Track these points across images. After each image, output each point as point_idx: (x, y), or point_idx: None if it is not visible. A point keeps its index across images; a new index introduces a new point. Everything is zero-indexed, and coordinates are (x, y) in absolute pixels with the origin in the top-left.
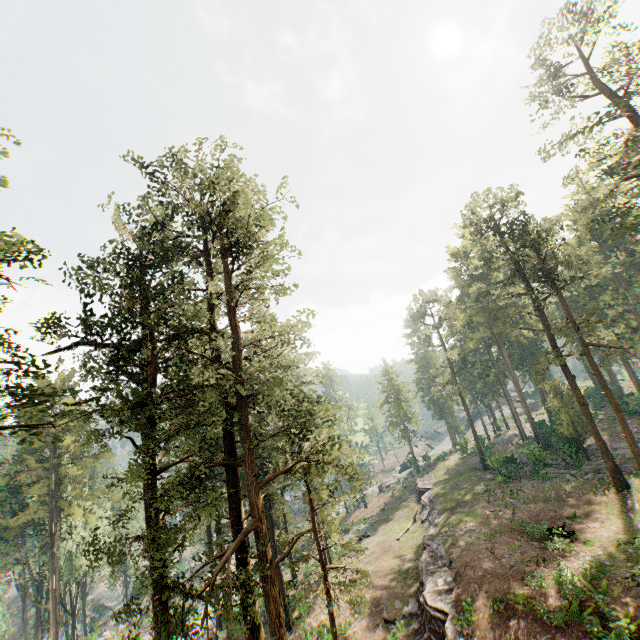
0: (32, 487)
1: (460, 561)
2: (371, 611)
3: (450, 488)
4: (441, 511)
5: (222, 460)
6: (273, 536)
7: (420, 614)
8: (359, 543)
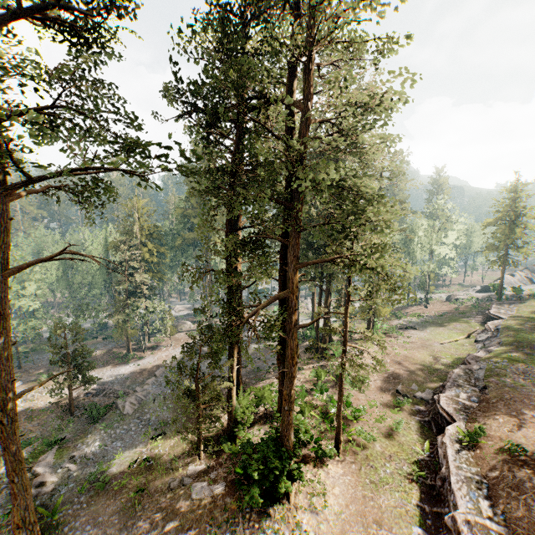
0: (195, 219)
1: (496, 392)
2: (388, 380)
3: (529, 328)
4: (503, 343)
5: (279, 235)
6: (327, 301)
7: (430, 404)
8: (384, 341)
